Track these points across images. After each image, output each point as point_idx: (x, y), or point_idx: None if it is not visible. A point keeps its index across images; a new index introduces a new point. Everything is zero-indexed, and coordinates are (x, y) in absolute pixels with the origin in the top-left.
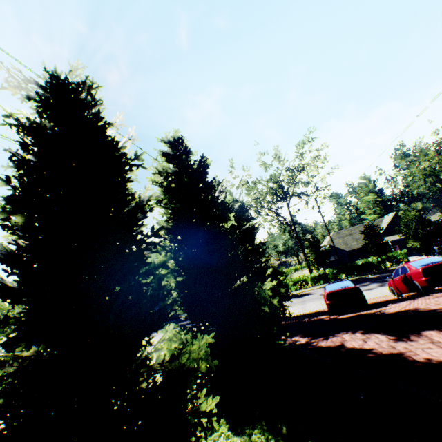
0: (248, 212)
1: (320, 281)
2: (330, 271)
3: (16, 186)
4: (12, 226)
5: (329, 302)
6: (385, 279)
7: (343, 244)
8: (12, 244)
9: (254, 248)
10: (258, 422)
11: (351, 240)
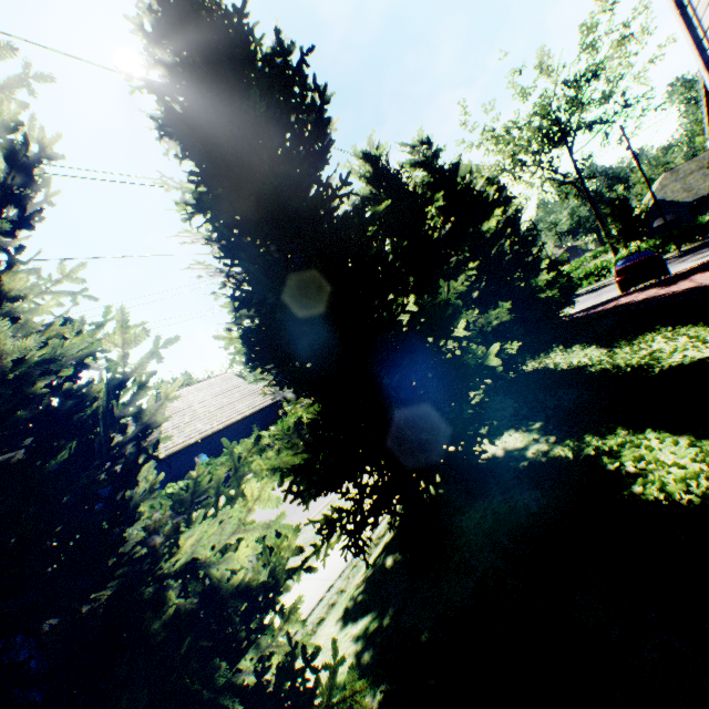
0: (506, 191)
1: None
2: (649, 245)
3: None
4: None
5: (619, 279)
6: None
7: (683, 192)
8: None
9: (522, 240)
10: (543, 352)
11: (701, 180)
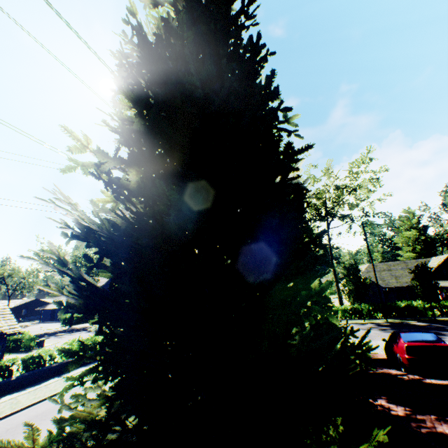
0: None
1: (351, 315)
2: (365, 307)
3: (116, 129)
4: (121, 184)
5: (410, 356)
6: (439, 331)
7: (379, 279)
8: (118, 215)
9: None
10: None
11: (390, 277)
